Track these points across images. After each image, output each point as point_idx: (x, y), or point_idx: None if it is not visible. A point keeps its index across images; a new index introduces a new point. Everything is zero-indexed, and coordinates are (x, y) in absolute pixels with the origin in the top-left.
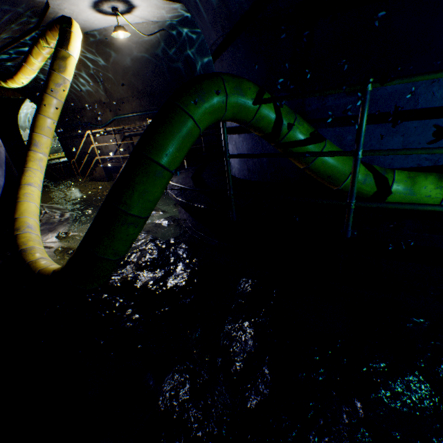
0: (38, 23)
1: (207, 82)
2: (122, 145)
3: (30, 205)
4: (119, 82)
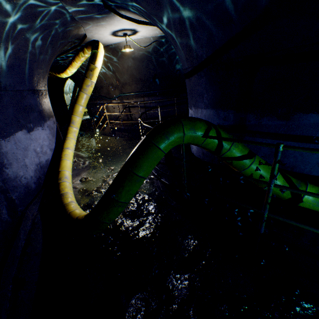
0: (79, 43)
1: (172, 127)
2: (123, 112)
3: (67, 162)
4: (124, 72)
